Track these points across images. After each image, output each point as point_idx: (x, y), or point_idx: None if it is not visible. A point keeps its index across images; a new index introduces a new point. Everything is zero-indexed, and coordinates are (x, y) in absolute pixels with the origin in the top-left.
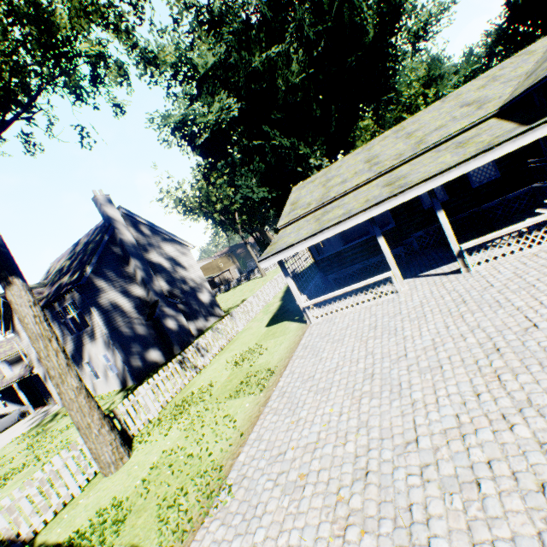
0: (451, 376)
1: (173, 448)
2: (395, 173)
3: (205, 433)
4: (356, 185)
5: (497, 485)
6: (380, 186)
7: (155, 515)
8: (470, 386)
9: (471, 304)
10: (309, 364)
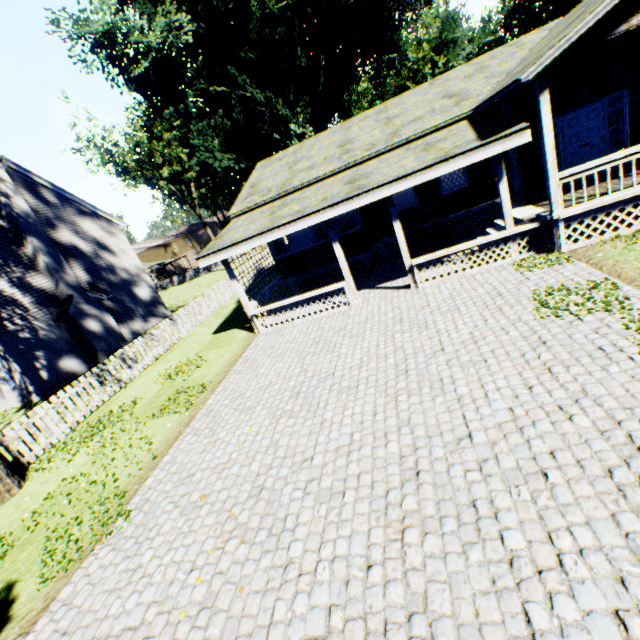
0: (362, 396)
1: (77, 475)
2: (362, 169)
3: (116, 457)
4: (322, 175)
5: (357, 494)
6: (343, 183)
7: (42, 548)
8: (373, 406)
9: (405, 324)
10: (244, 380)
